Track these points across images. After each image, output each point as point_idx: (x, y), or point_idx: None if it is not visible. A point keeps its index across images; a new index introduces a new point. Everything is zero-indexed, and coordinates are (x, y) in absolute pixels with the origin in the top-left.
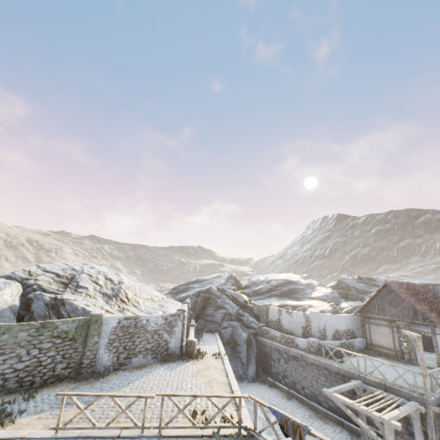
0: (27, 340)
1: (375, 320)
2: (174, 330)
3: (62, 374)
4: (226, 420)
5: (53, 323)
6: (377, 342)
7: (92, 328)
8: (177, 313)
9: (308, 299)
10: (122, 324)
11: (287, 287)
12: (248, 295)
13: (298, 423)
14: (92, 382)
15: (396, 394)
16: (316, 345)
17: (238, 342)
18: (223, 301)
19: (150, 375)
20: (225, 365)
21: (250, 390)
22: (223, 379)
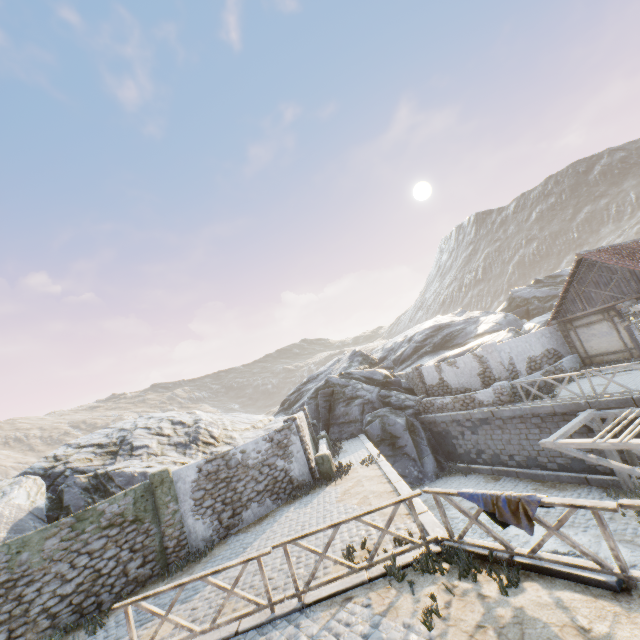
0: (63, 549)
1: (582, 320)
2: (290, 451)
3: (142, 575)
4: (403, 542)
5: (93, 509)
6: (597, 350)
7: (160, 495)
8: (284, 426)
9: (474, 339)
10: (205, 472)
11: (438, 335)
12: (388, 369)
13: (516, 498)
14: (190, 569)
15: None
16: (508, 390)
17: (395, 435)
18: (354, 388)
19: (275, 524)
20: (383, 468)
21: None
22: (384, 488)
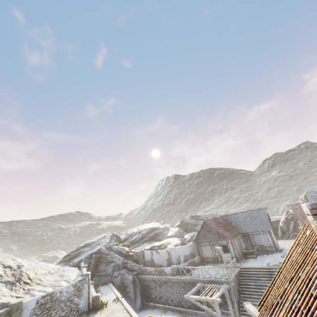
0: None
1: (203, 243)
2: (82, 292)
3: None
4: None
5: None
6: (206, 256)
7: None
8: (83, 278)
9: (166, 238)
10: (39, 303)
11: (152, 233)
12: (127, 246)
13: None
14: None
15: (217, 283)
16: (176, 269)
17: (126, 285)
18: (112, 256)
19: None
20: (124, 304)
21: None
22: (126, 315)
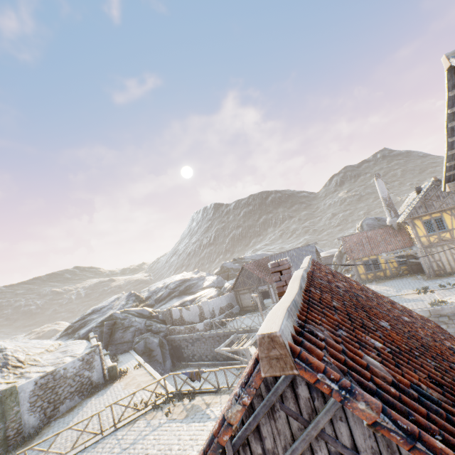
0: None
1: (242, 291)
2: (93, 365)
3: None
4: (158, 397)
5: None
6: (245, 305)
7: (9, 402)
8: (92, 350)
9: (201, 290)
10: (39, 384)
11: (183, 285)
12: (151, 306)
13: (198, 371)
14: (28, 444)
15: (253, 332)
16: (209, 324)
17: (152, 349)
18: (130, 320)
19: (85, 408)
20: (148, 369)
21: (171, 379)
22: (148, 378)
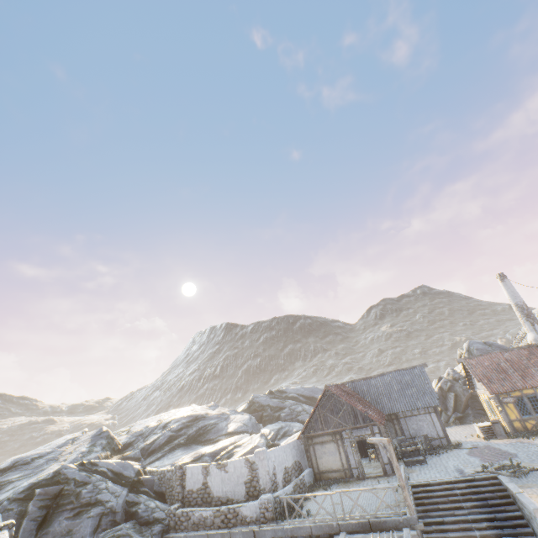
0: None
1: (320, 438)
2: None
3: None
4: None
5: None
6: (325, 467)
7: None
8: None
9: (225, 436)
10: None
11: (194, 426)
12: (134, 460)
13: None
14: None
15: (383, 529)
16: (273, 504)
17: None
18: (96, 488)
19: None
20: None
21: None
22: None
